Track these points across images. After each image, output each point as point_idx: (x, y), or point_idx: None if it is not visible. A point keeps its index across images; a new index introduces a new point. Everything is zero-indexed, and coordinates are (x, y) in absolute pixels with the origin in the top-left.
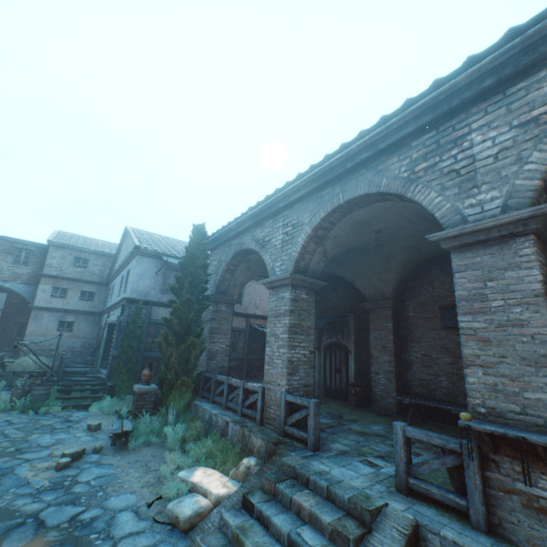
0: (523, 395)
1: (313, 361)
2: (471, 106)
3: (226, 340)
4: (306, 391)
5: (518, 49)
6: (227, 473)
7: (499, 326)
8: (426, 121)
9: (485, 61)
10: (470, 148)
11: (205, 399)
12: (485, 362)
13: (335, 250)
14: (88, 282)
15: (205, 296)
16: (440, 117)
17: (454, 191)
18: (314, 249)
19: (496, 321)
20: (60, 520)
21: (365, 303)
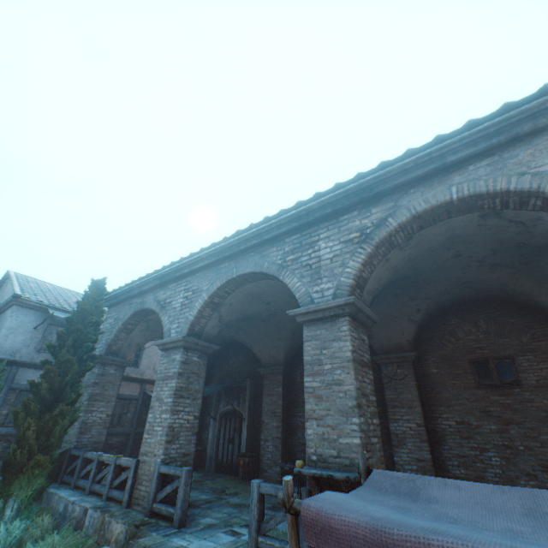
0: (339, 440)
1: (197, 426)
2: (321, 222)
3: (108, 408)
4: (185, 460)
5: (343, 195)
6: None
7: (328, 384)
8: (294, 226)
9: (327, 198)
10: (319, 250)
11: (65, 485)
12: (318, 415)
13: (230, 317)
14: None
15: (91, 356)
16: (303, 225)
17: (308, 279)
18: (211, 314)
19: (326, 381)
20: None
21: (260, 368)
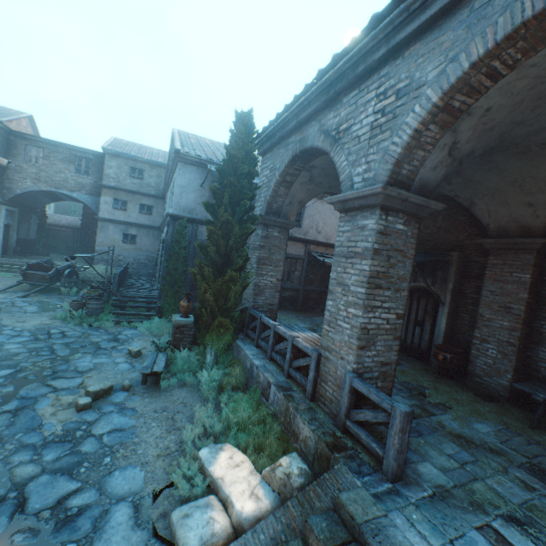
0: None
1: (399, 329)
2: None
3: (276, 273)
4: (383, 371)
5: None
6: (259, 470)
7: None
8: None
9: None
10: None
11: (249, 339)
12: None
13: (474, 144)
14: (145, 195)
15: (250, 217)
16: None
17: None
18: (435, 140)
19: None
20: (43, 504)
21: (485, 240)
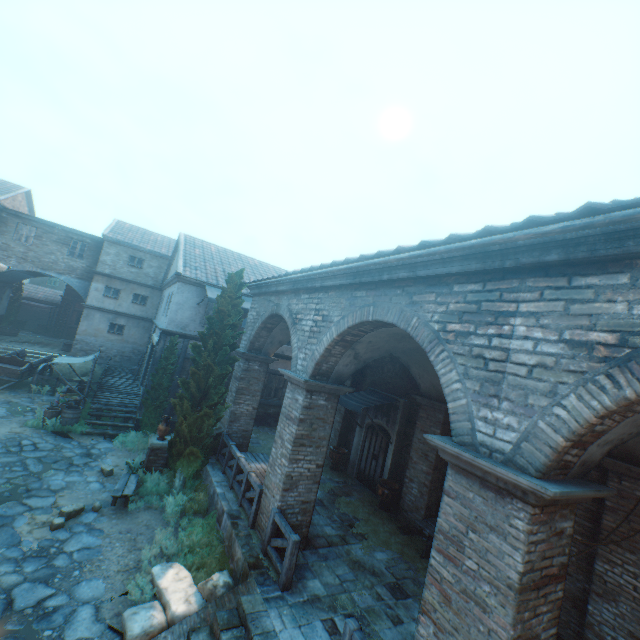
0: None
1: (319, 475)
2: (529, 274)
3: (253, 402)
4: (303, 507)
5: (599, 229)
6: (197, 583)
7: (464, 592)
8: (472, 269)
9: (554, 228)
10: (509, 337)
11: (220, 464)
12: (439, 622)
13: (370, 353)
14: (141, 285)
15: (231, 357)
16: (491, 270)
17: (475, 387)
18: (342, 352)
19: (463, 584)
20: (27, 603)
21: (416, 396)
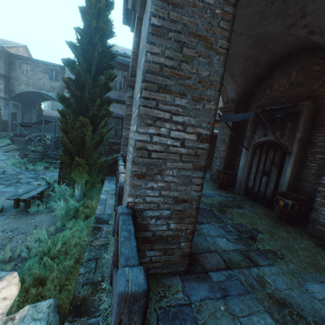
0: None
1: (203, 156)
2: None
3: None
4: (178, 210)
5: None
6: (7, 315)
7: None
8: None
9: None
10: None
11: None
12: None
13: None
14: None
15: (107, 73)
16: None
17: None
18: None
19: None
20: None
21: None
